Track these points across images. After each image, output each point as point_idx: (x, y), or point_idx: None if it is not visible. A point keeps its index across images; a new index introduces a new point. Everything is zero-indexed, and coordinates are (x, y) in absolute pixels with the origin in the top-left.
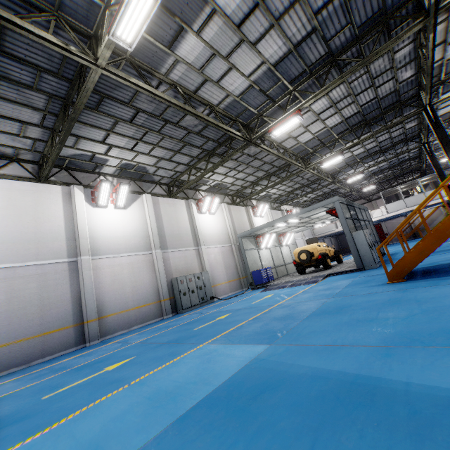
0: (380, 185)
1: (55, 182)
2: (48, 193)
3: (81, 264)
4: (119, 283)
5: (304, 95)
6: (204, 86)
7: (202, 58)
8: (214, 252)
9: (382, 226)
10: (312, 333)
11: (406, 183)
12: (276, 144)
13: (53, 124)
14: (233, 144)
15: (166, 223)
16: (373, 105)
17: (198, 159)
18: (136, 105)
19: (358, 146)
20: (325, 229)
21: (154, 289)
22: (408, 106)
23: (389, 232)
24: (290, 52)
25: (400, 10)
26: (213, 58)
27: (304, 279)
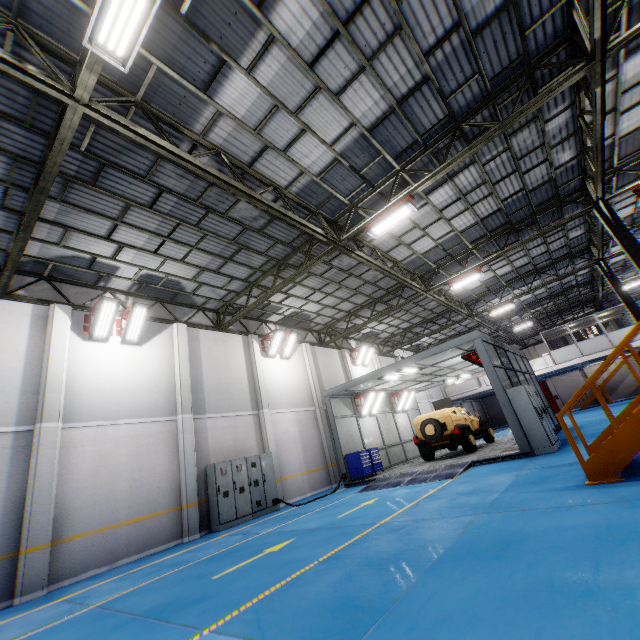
0: (539, 323)
1: (25, 298)
2: (7, 315)
3: (39, 437)
4: (107, 472)
5: (417, 179)
6: (264, 156)
7: (257, 111)
8: (285, 421)
9: (548, 384)
10: (444, 624)
11: (577, 320)
12: (381, 253)
13: (23, 205)
14: (316, 251)
15: (207, 370)
16: (519, 200)
17: (262, 273)
18: (159, 180)
19: (503, 262)
20: (462, 387)
21: (172, 484)
22: (570, 204)
23: (559, 394)
24: (391, 110)
25: (549, 57)
26: (275, 111)
27: (432, 470)
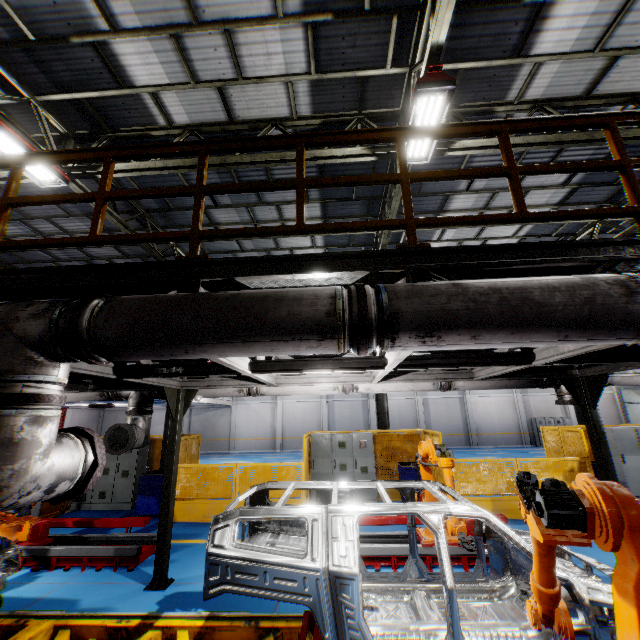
0: None
1: None
2: None
3: (465, 400)
4: (488, 414)
5: None
6: None
7: None
8: None
9: None
10: None
11: None
12: None
13: None
14: None
15: None
16: None
17: None
18: None
19: None
20: None
21: (515, 423)
22: None
23: None
24: None
25: None
26: None
27: None
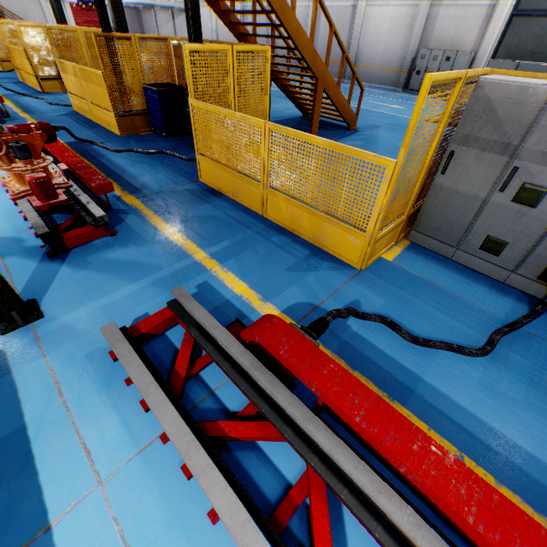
0: None
1: None
2: None
3: (356, 12)
4: (377, 38)
5: None
6: None
7: None
8: None
9: None
10: None
11: None
12: None
13: None
14: None
15: None
16: None
17: None
18: None
19: None
20: None
21: (402, 55)
22: None
23: None
24: None
25: None
26: None
27: None
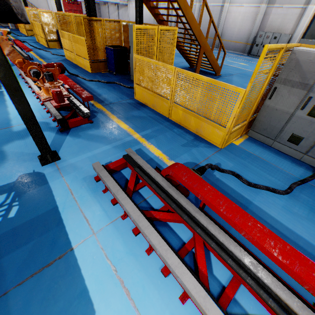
0: None
1: None
2: None
3: (223, 9)
4: (234, 24)
5: None
6: None
7: None
8: None
9: None
10: None
11: None
12: None
13: None
14: None
15: None
16: None
17: None
18: None
19: None
20: None
21: (248, 35)
22: None
23: None
24: None
25: None
26: None
27: None
